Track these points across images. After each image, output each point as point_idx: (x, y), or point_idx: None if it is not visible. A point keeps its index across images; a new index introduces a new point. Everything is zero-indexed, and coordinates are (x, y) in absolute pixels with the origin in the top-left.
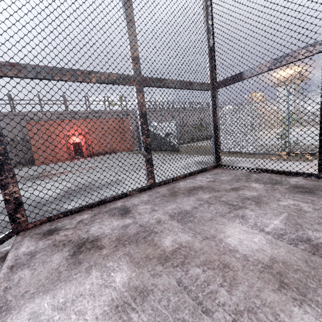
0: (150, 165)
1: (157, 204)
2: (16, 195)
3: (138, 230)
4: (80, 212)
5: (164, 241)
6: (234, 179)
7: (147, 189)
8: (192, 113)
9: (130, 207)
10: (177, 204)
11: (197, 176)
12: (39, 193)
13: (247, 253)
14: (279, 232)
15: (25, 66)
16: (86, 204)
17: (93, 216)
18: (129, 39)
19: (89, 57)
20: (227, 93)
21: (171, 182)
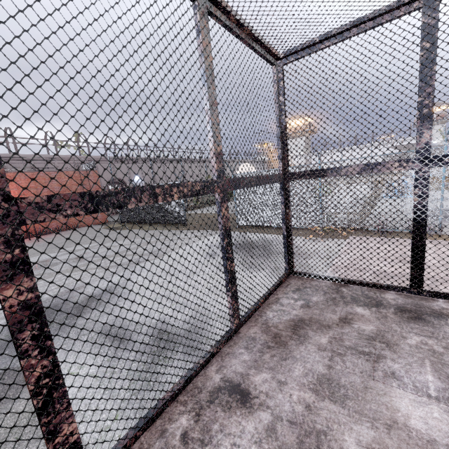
0: (235, 299)
1: (273, 367)
2: (73, 439)
3: (297, 434)
4: (163, 411)
5: (349, 448)
6: (329, 299)
7: (233, 335)
8: (192, 164)
9: (239, 381)
10: (300, 362)
11: (279, 296)
12: (108, 413)
13: (448, 442)
14: (445, 394)
15: (85, 196)
16: (168, 394)
17: (196, 417)
18: (212, 129)
19: (170, 162)
20: (304, 188)
21: (254, 314)
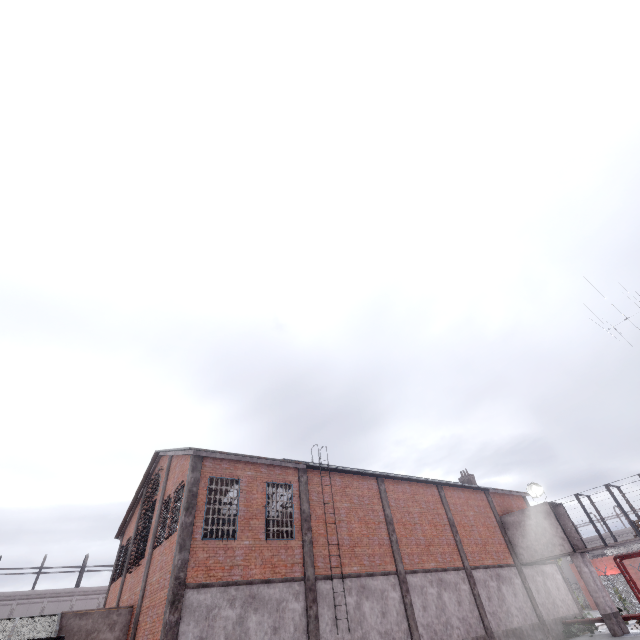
0: None
1: None
2: None
3: None
4: None
5: None
6: None
7: None
8: None
9: None
10: None
11: None
12: None
13: None
14: None
15: None
16: None
17: None
18: None
19: None
20: None
21: None
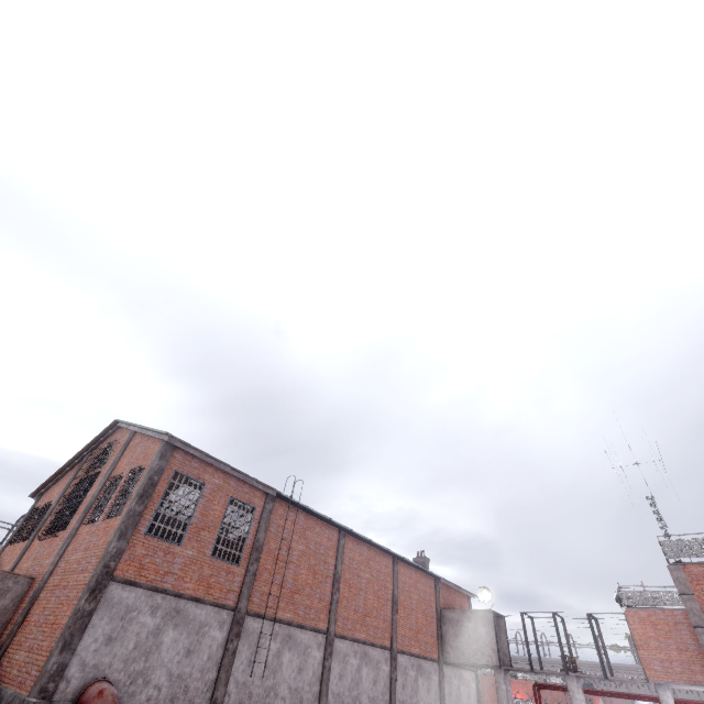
0: None
1: None
2: None
3: None
4: None
5: None
6: None
7: None
8: None
9: None
10: None
11: None
12: None
13: None
14: None
15: None
16: None
17: None
18: None
19: None
20: None
21: None
